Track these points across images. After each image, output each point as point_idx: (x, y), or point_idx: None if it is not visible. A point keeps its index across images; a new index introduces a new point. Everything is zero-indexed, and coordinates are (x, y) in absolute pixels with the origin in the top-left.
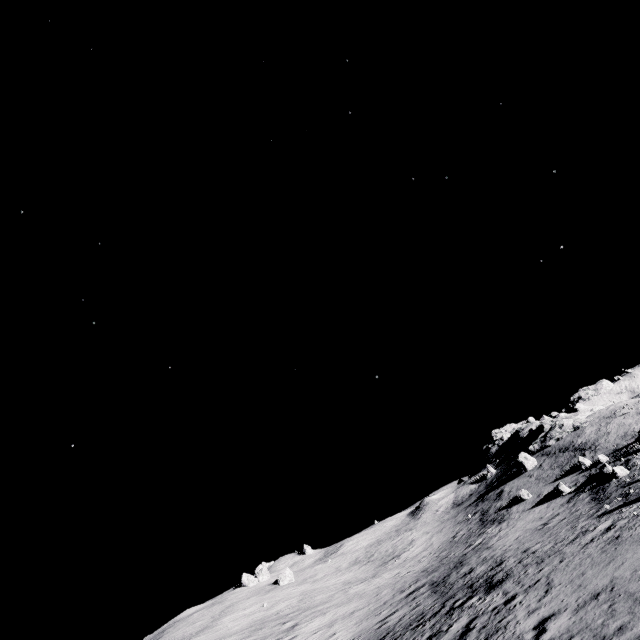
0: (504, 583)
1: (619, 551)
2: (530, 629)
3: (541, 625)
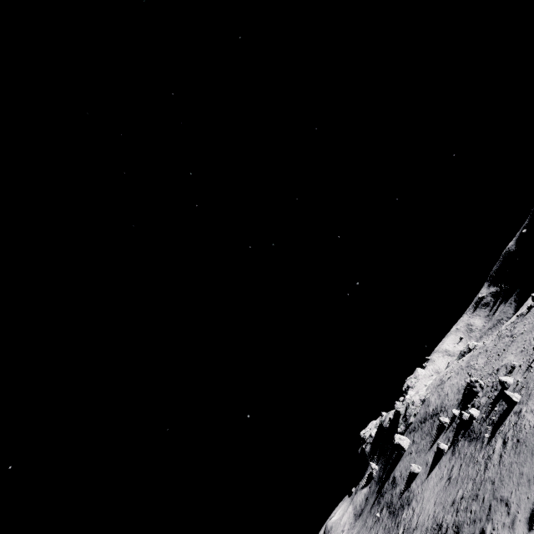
0: (461, 532)
1: (530, 444)
2: (527, 533)
3: (532, 523)
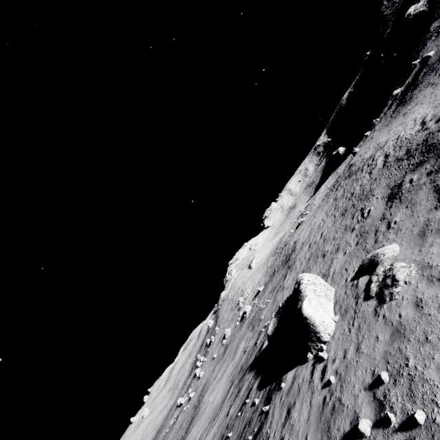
0: None
1: None
2: None
3: None
